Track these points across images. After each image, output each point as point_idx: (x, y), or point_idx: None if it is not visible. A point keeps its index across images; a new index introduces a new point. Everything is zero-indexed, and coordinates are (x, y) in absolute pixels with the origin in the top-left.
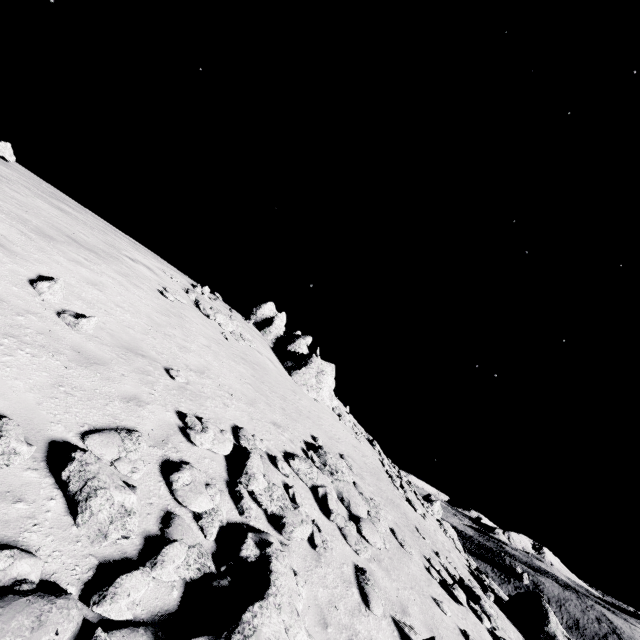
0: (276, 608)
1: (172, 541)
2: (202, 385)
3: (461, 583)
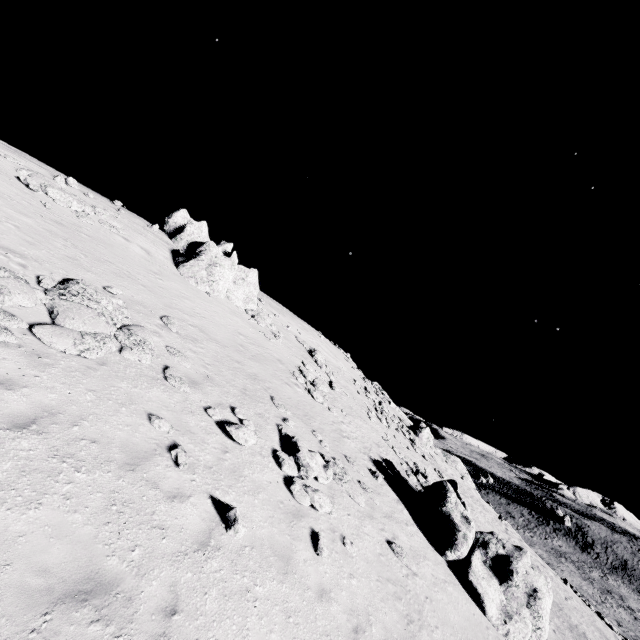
0: None
1: None
2: None
3: (289, 440)
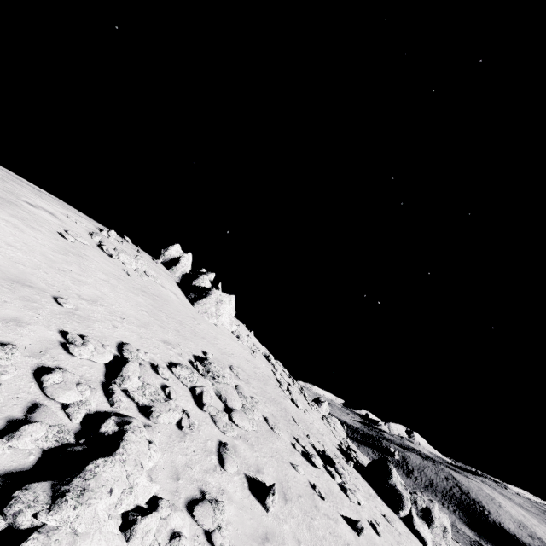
0: (121, 463)
1: (33, 422)
2: (93, 311)
3: (323, 454)
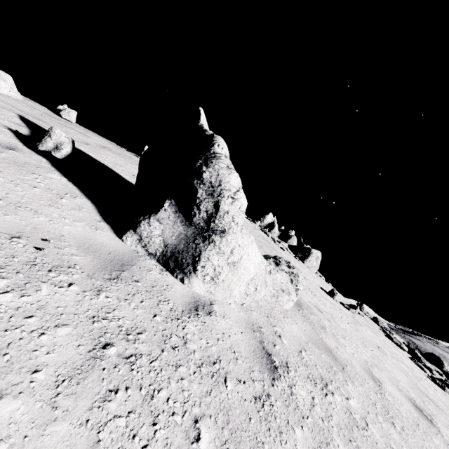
0: None
1: None
2: None
3: None
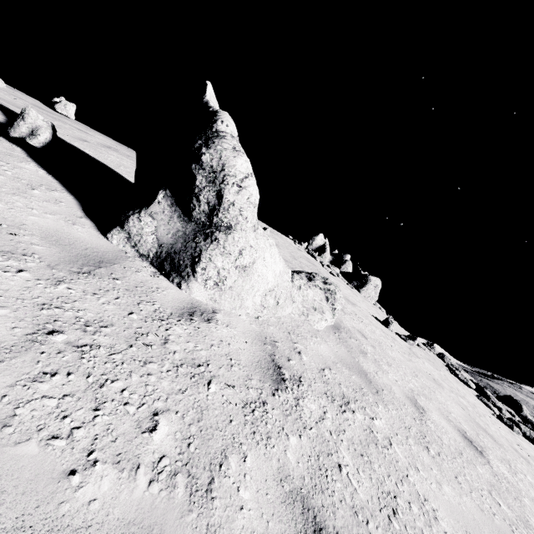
0: None
1: None
2: None
3: None
